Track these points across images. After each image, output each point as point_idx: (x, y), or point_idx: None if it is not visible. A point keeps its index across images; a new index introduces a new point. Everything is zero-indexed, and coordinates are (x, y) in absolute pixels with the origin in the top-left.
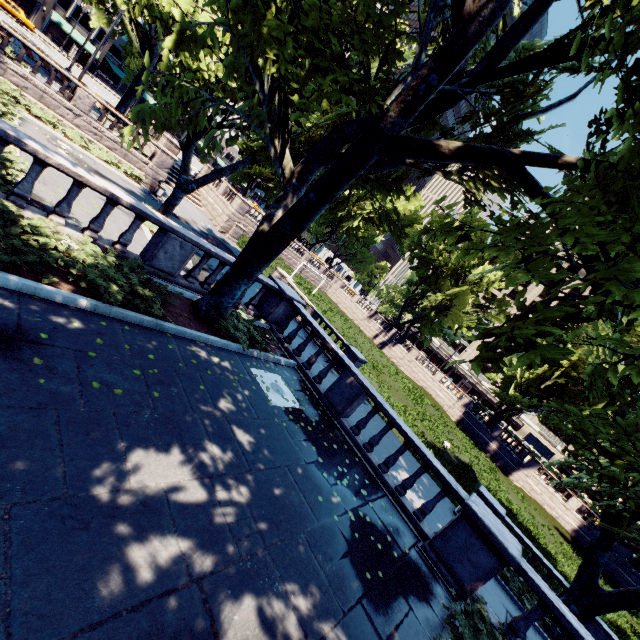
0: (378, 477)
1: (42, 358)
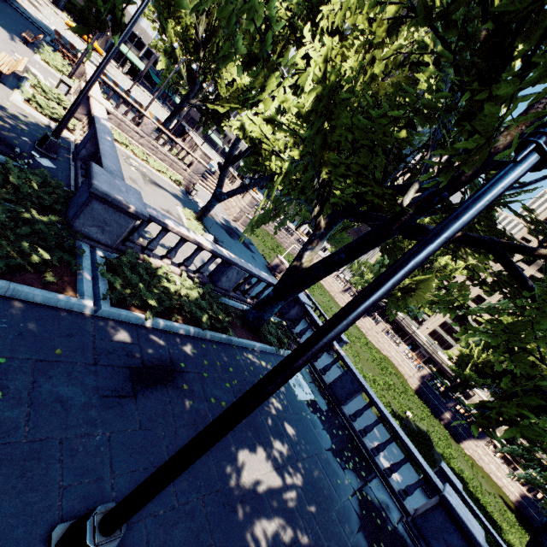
0: (371, 459)
1: (186, 383)
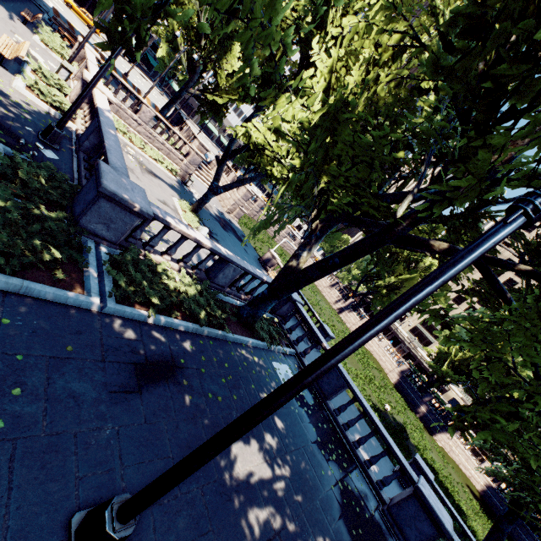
0: (352, 451)
1: (186, 379)
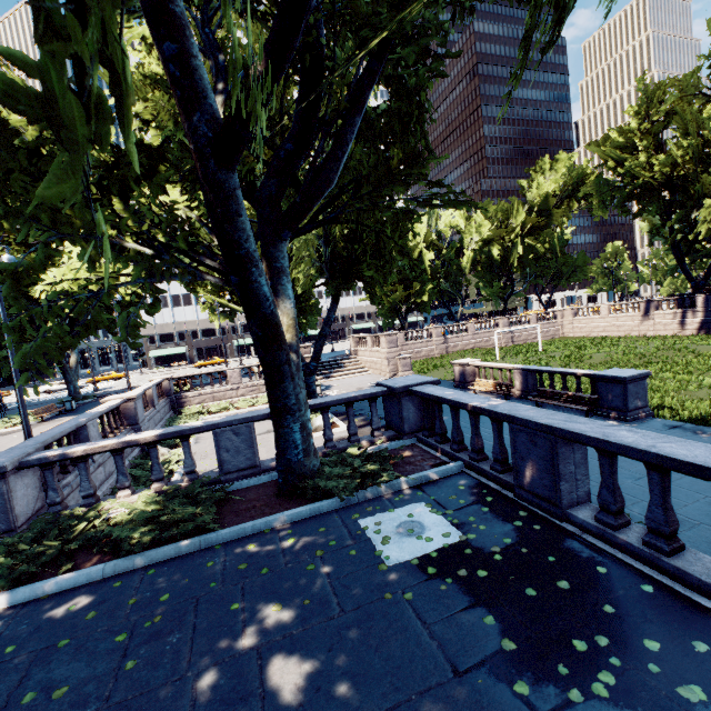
0: None
1: None
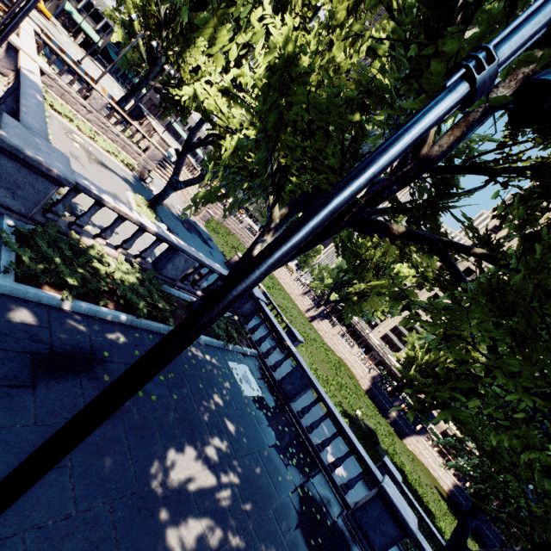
0: (316, 455)
1: (108, 374)
